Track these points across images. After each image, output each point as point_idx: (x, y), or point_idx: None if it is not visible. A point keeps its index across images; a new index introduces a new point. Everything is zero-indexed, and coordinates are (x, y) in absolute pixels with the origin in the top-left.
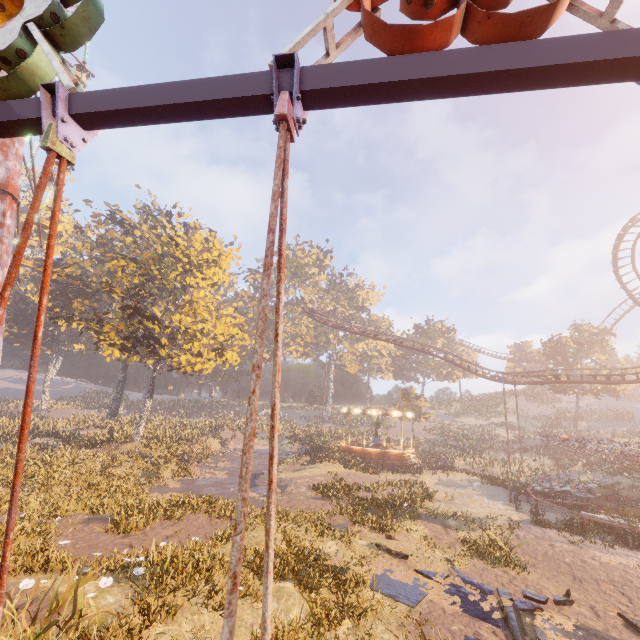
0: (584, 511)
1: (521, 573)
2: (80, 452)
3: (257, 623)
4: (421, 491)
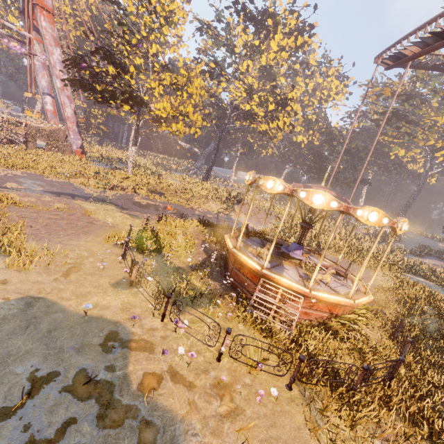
0: None
1: None
2: (96, 167)
3: None
4: None
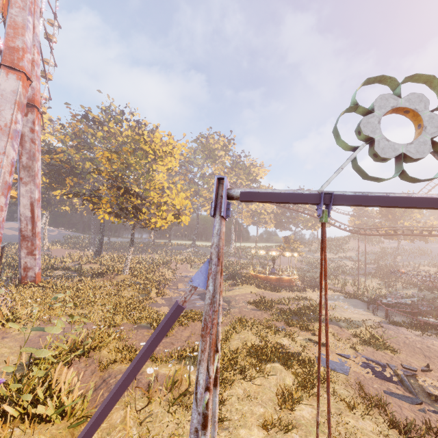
0: (415, 315)
1: (395, 354)
2: (95, 281)
3: (271, 386)
4: (316, 304)
